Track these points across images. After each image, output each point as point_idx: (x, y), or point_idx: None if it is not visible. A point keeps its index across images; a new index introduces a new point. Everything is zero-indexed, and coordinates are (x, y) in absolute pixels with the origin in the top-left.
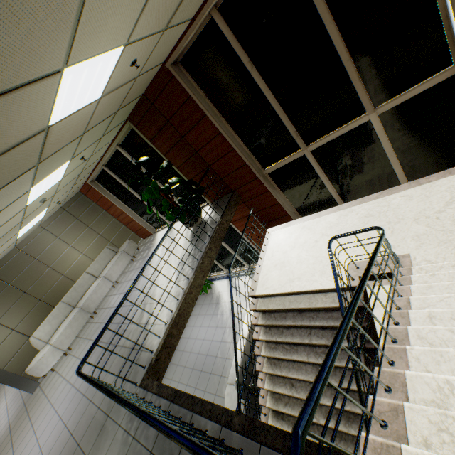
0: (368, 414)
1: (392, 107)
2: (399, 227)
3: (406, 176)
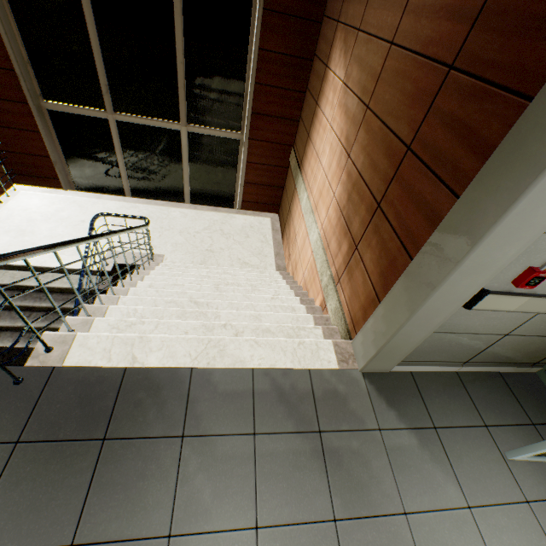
0: (60, 315)
1: (200, 133)
2: (167, 234)
3: (191, 199)
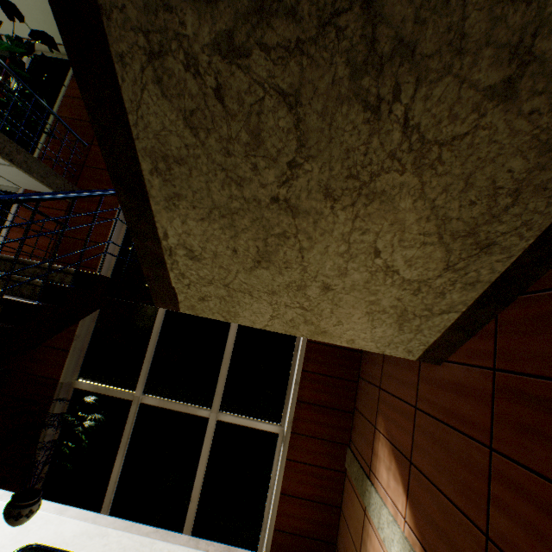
0: None
1: None
2: None
3: None
